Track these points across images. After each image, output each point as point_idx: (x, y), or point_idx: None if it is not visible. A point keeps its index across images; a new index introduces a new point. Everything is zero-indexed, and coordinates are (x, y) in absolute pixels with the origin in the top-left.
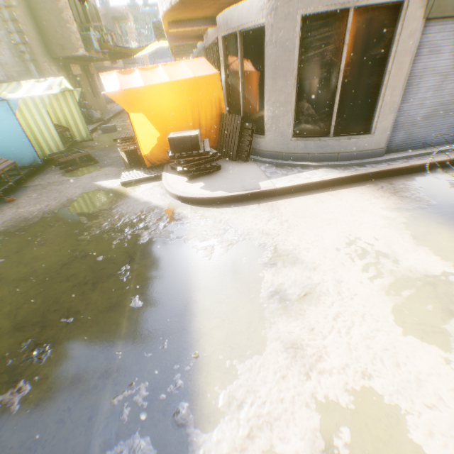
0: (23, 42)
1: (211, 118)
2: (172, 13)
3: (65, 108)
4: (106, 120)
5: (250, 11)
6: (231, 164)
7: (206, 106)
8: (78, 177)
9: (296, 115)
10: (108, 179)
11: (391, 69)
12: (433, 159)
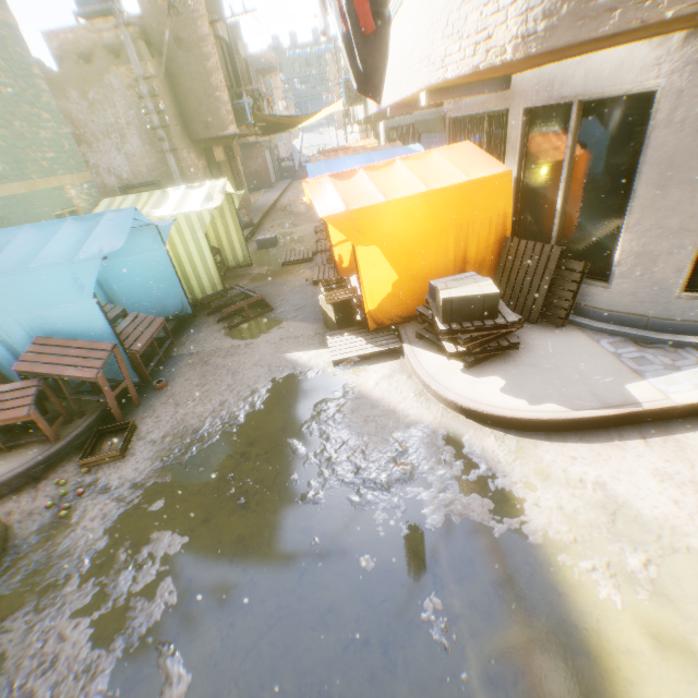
0: (161, 126)
1: (486, 246)
2: (457, 80)
3: (217, 220)
4: (256, 225)
5: (623, 66)
6: (532, 332)
7: (481, 227)
8: (251, 341)
9: (695, 253)
10: (303, 349)
11: None
12: None
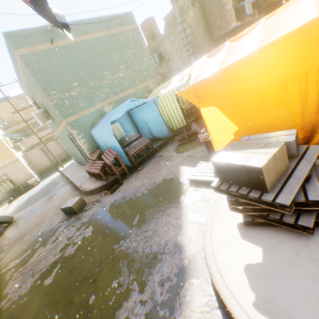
0: (188, 43)
1: None
2: None
3: None
4: None
5: None
6: None
7: None
8: (178, 155)
9: None
10: (189, 165)
11: None
12: None
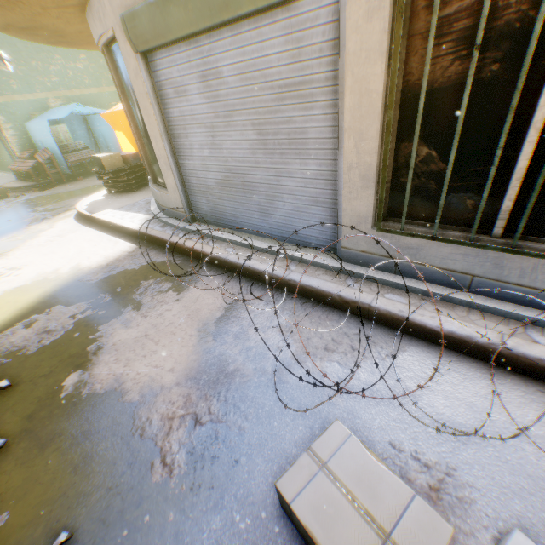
0: None
1: None
2: None
3: None
4: None
5: None
6: (149, 190)
7: None
8: None
9: None
10: None
11: (144, 115)
12: (208, 249)
